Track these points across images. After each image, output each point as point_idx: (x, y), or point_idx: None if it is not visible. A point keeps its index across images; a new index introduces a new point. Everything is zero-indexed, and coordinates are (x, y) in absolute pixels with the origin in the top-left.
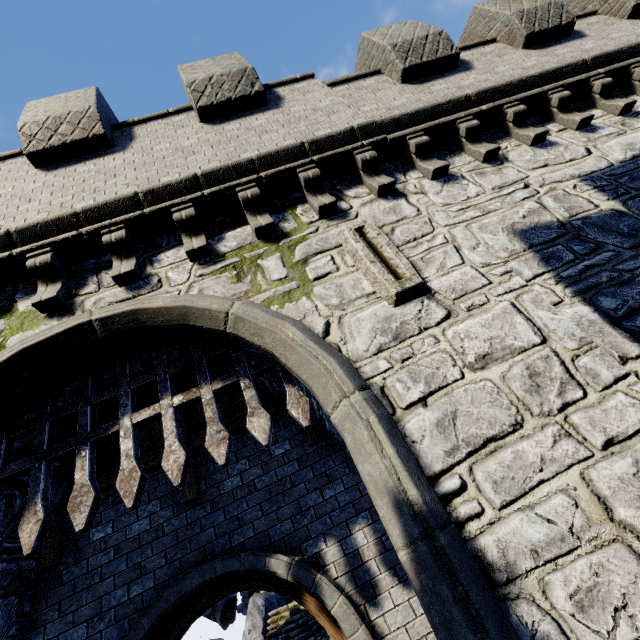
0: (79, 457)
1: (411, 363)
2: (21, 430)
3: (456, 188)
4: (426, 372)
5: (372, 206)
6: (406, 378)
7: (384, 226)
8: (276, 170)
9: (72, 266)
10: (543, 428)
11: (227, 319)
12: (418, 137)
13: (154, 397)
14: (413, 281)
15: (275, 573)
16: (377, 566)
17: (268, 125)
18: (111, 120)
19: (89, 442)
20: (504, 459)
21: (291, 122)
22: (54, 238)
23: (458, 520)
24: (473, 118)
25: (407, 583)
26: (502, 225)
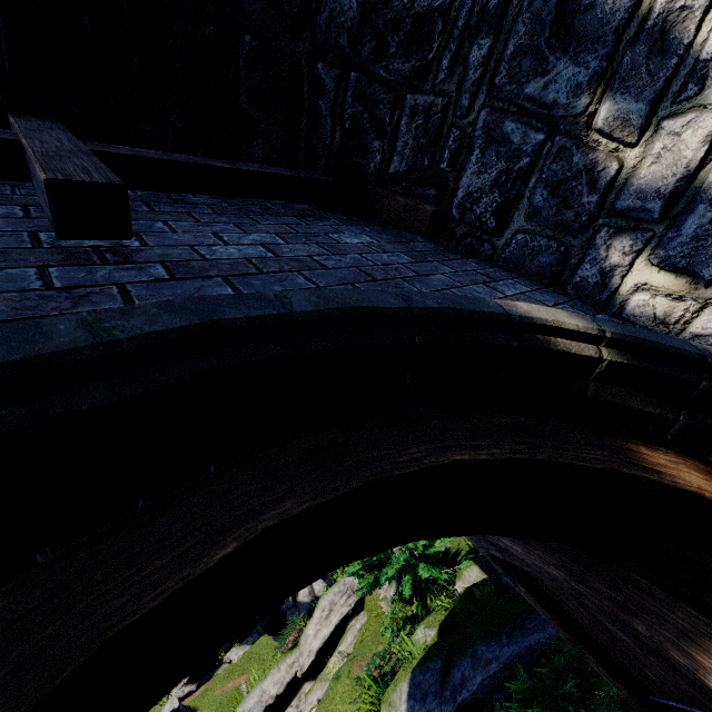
0: None
1: None
2: None
3: None
4: None
5: None
6: None
7: None
8: None
9: None
10: None
11: None
12: None
13: None
14: None
15: (547, 341)
16: None
17: None
18: None
19: None
20: None
21: None
22: None
23: None
24: None
25: None
26: None
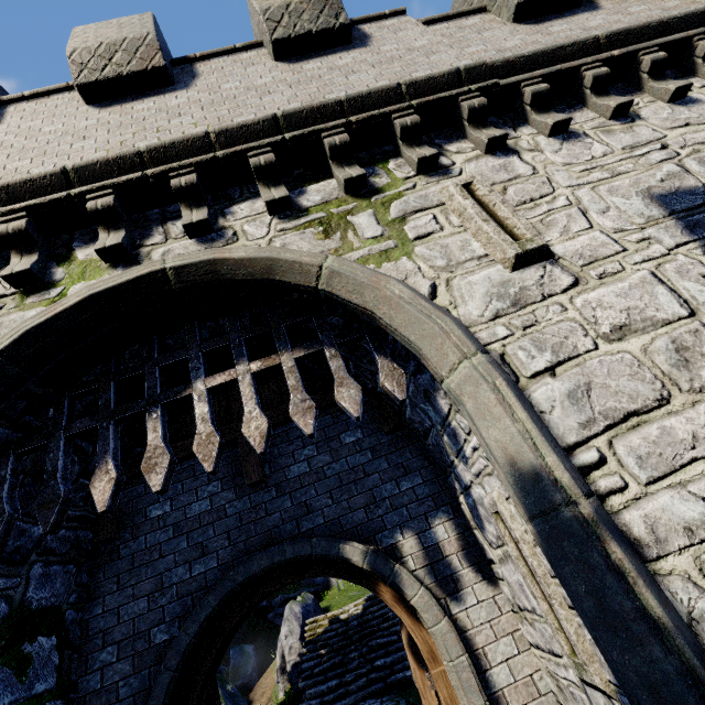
0: (150, 419)
1: (534, 331)
2: (84, 389)
3: (578, 147)
4: (553, 341)
5: (478, 163)
6: (529, 346)
7: (494, 185)
8: (368, 114)
9: (133, 215)
10: (694, 405)
11: (320, 274)
12: (535, 85)
13: (216, 372)
14: (535, 242)
15: (349, 560)
16: (459, 561)
17: (355, 65)
18: (168, 55)
19: (160, 404)
20: (649, 434)
21: (382, 62)
22: (116, 179)
23: (597, 494)
24: (602, 65)
25: (492, 580)
26: (636, 189)
